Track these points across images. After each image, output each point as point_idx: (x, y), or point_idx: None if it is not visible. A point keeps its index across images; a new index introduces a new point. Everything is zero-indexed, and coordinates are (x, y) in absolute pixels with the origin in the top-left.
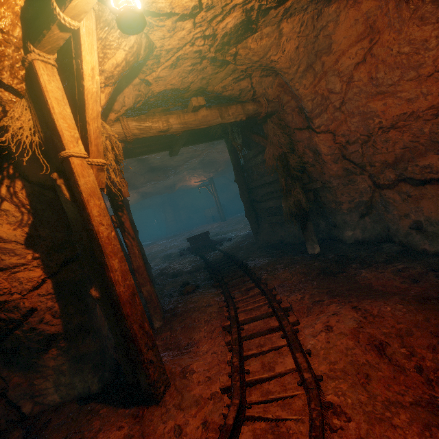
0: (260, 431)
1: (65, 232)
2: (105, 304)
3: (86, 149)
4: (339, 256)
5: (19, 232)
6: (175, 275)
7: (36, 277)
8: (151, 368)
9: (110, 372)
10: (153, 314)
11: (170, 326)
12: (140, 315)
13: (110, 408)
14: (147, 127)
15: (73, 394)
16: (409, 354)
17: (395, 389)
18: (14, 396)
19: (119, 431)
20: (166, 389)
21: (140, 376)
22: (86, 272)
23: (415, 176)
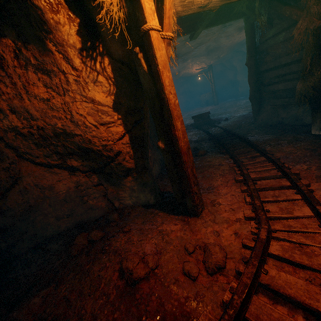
0: (287, 247)
1: (134, 101)
2: (168, 153)
3: (160, 23)
4: None
5: (109, 99)
6: None
7: (120, 132)
8: (195, 196)
9: (159, 195)
10: None
11: None
12: (192, 163)
13: (164, 213)
14: (190, 2)
15: (139, 202)
16: None
17: None
18: (110, 197)
19: (175, 225)
20: (202, 210)
21: (187, 200)
22: (145, 132)
23: None
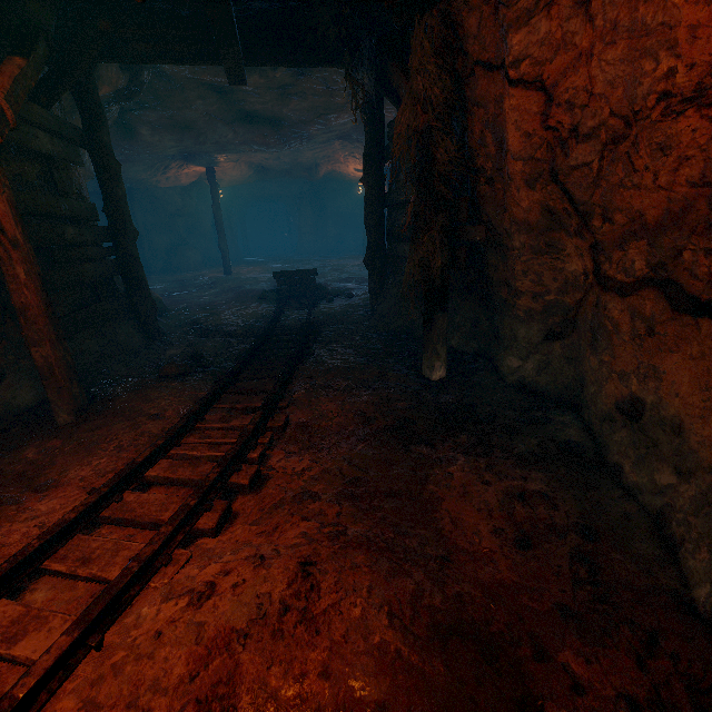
0: None
1: None
2: None
3: None
4: (462, 405)
5: None
6: (206, 332)
7: None
8: None
9: None
10: (54, 400)
11: (76, 430)
12: None
13: None
14: None
15: None
16: None
17: None
18: None
19: None
20: None
21: None
22: None
23: (690, 283)
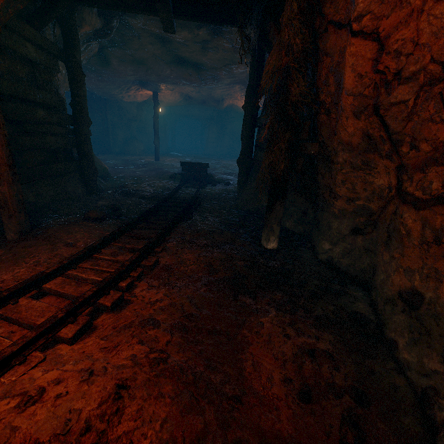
0: None
1: None
2: None
3: None
4: (283, 270)
5: None
6: (128, 193)
7: None
8: None
9: None
10: (6, 222)
11: (16, 245)
12: None
13: None
14: None
15: None
16: None
17: None
18: None
19: None
20: None
21: None
22: None
23: None
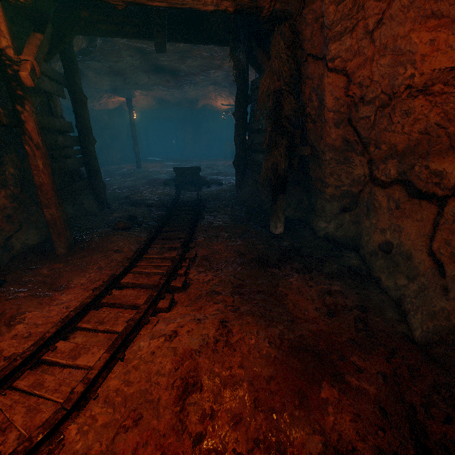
0: None
1: None
2: None
3: None
4: (293, 247)
5: None
6: (135, 204)
7: None
8: None
9: None
10: (56, 240)
11: (70, 258)
12: None
13: None
14: None
15: None
16: (211, 412)
17: (145, 453)
18: None
19: None
20: None
21: None
22: None
23: (417, 182)
